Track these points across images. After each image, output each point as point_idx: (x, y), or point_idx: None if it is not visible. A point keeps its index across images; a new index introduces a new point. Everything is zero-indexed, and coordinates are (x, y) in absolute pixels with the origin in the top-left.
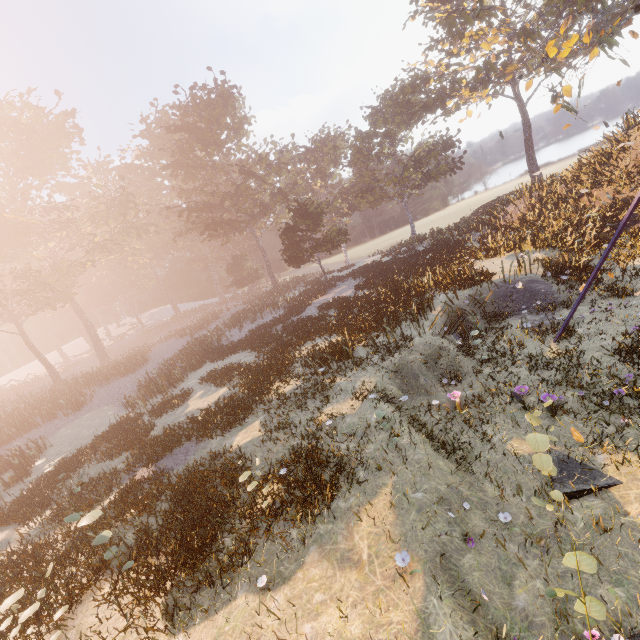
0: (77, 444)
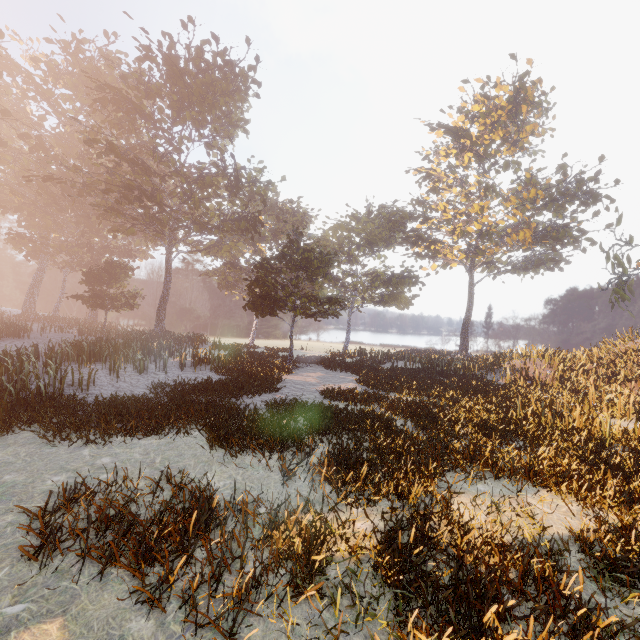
0: None
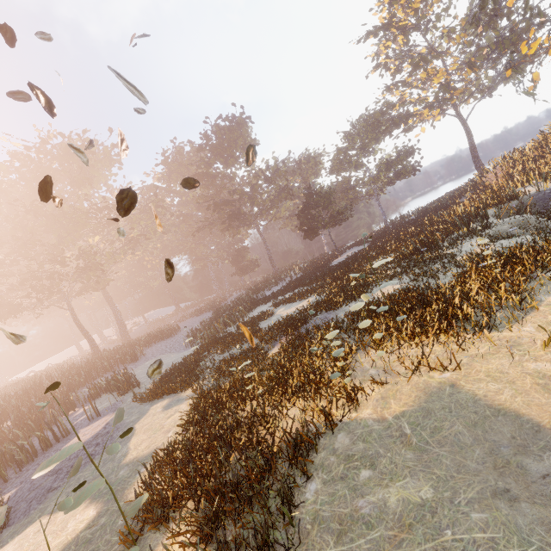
0: (170, 364)
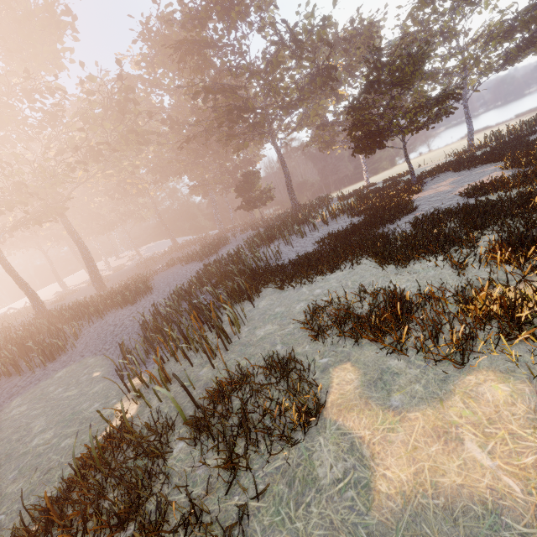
0: None
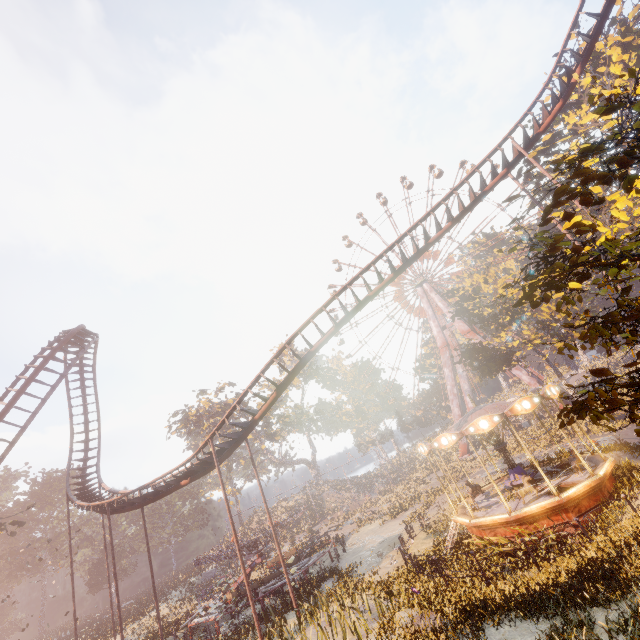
0: None
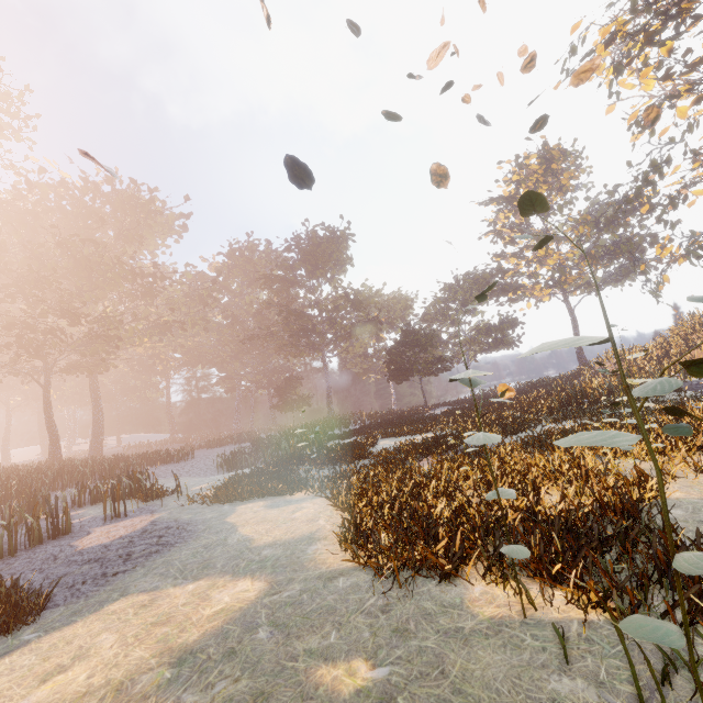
0: (218, 478)
